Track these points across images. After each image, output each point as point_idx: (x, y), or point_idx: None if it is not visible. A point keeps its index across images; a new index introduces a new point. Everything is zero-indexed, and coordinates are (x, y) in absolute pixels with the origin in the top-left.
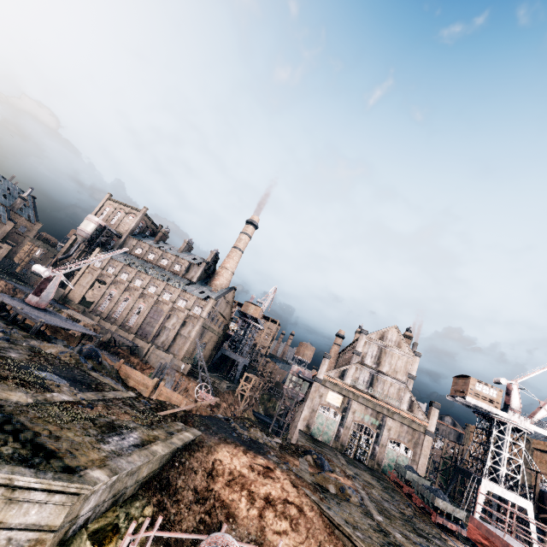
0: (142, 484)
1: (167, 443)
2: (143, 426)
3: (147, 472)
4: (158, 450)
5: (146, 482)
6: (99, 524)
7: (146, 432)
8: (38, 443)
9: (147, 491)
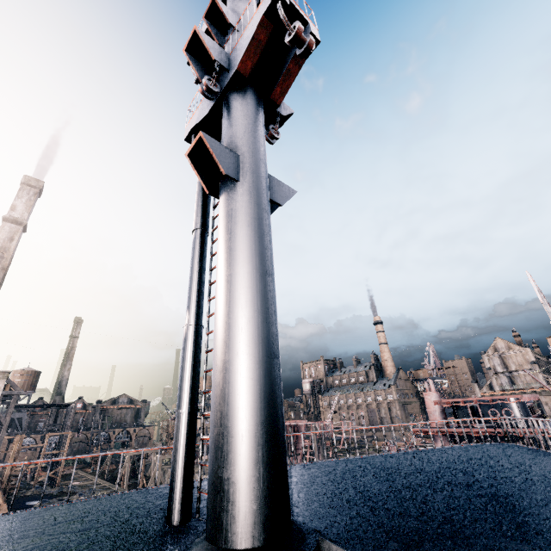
0: None
1: None
2: None
3: None
4: None
5: None
6: None
7: None
8: None
9: None
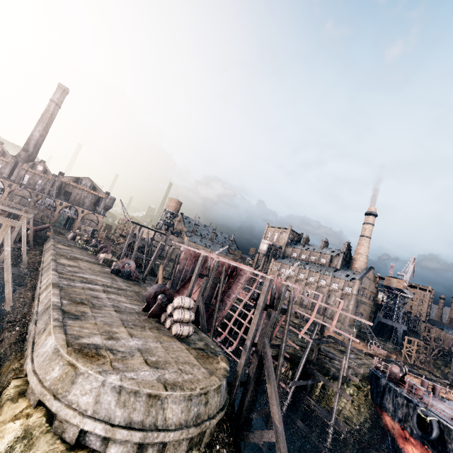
0: (362, 376)
1: (367, 360)
2: (352, 353)
3: (363, 371)
4: (365, 361)
5: (363, 377)
6: (353, 382)
7: (356, 356)
8: (326, 350)
9: (365, 380)
